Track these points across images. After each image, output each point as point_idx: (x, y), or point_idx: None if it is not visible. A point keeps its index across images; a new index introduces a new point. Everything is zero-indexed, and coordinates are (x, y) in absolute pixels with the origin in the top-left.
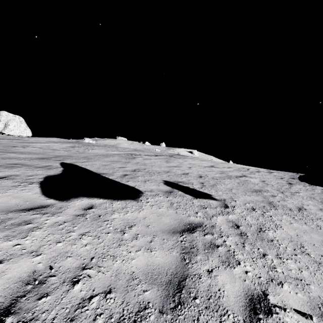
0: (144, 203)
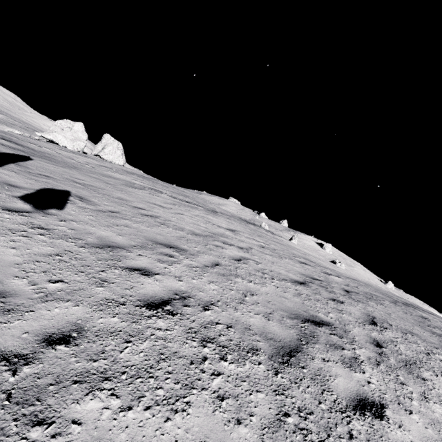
0: None
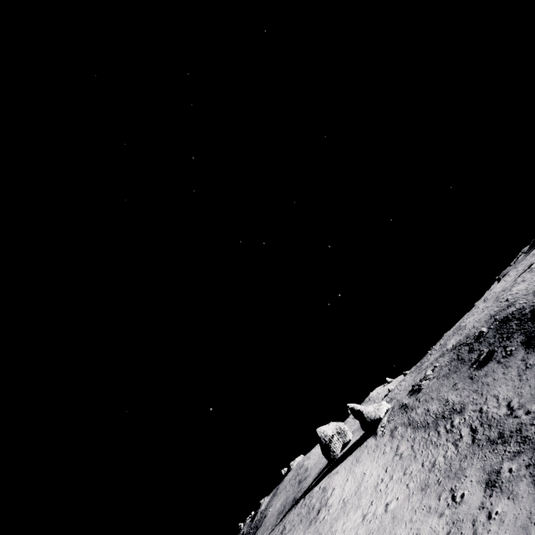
0: None
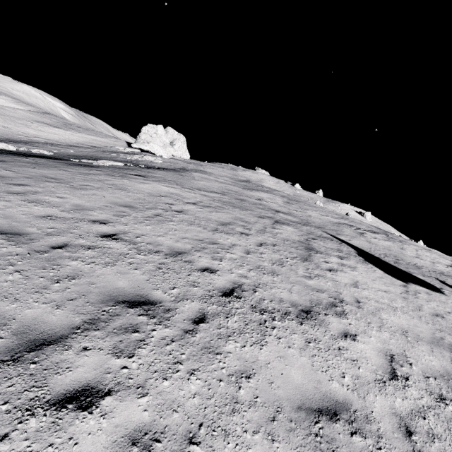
0: None
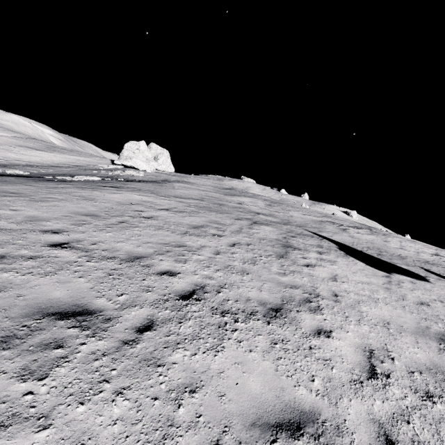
0: (439, 286)
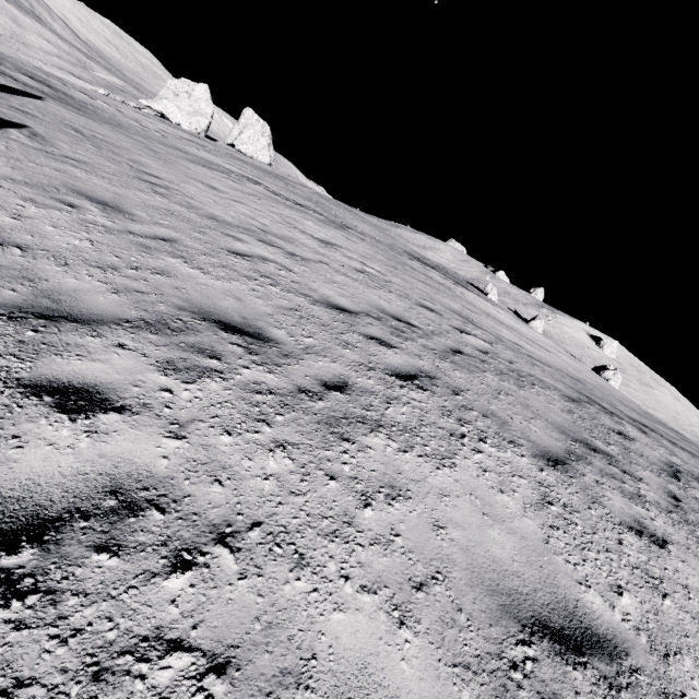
0: None
